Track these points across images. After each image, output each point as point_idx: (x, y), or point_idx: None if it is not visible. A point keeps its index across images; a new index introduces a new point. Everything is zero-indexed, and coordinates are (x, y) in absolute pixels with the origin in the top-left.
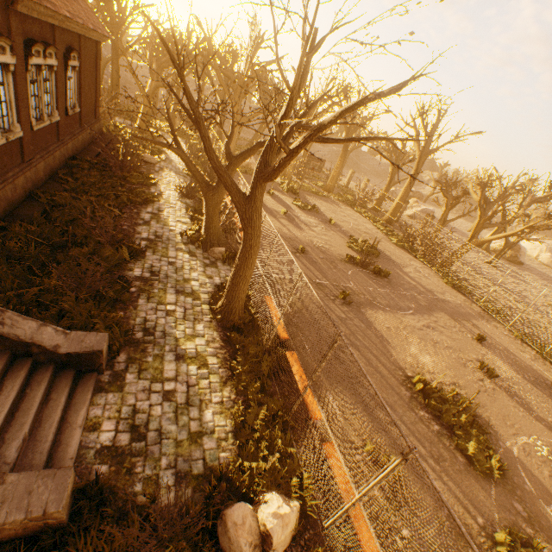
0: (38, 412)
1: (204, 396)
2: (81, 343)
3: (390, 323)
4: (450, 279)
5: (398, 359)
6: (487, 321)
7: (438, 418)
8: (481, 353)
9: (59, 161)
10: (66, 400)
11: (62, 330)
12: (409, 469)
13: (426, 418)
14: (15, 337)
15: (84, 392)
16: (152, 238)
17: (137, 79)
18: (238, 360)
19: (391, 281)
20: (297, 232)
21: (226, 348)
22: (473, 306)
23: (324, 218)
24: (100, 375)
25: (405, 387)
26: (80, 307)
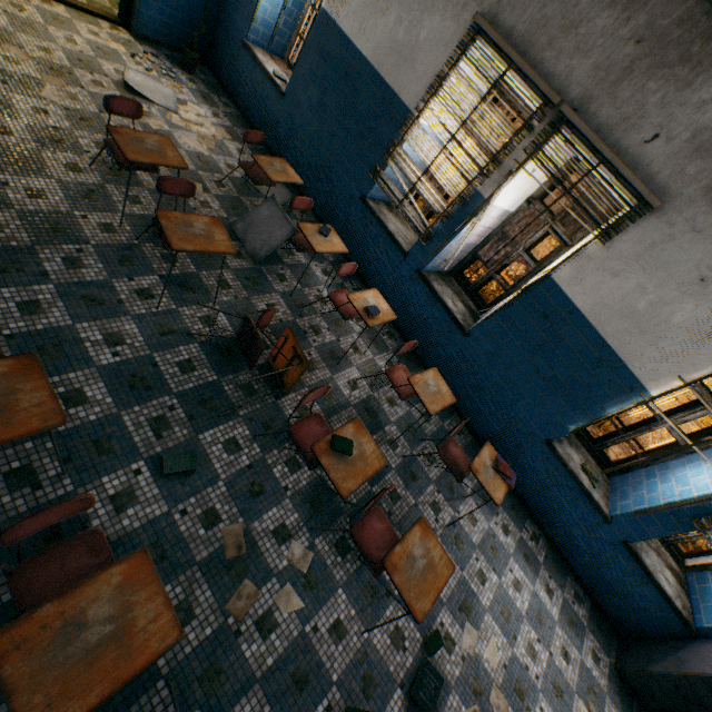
0: None
1: None
2: None
3: None
4: None
5: None
6: None
7: None
8: None
9: None
10: None
11: None
12: None
13: None
14: None
15: None
16: None
17: None
18: None
19: None
20: None
21: None
22: None
23: None
24: None
25: None
26: None
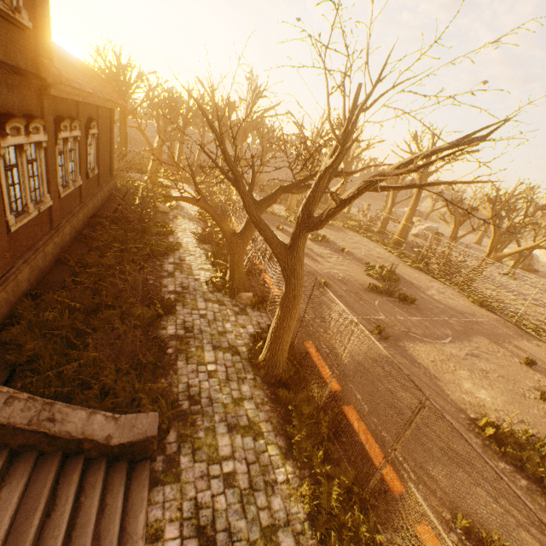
0: (95, 526)
1: (267, 475)
2: (133, 429)
3: (432, 355)
4: (476, 298)
5: (454, 398)
6: (528, 340)
7: (521, 469)
8: (536, 379)
9: (82, 222)
10: (122, 503)
11: (111, 415)
12: (513, 545)
13: (508, 471)
14: (67, 435)
15: (139, 488)
16: (179, 290)
17: (146, 137)
18: (294, 423)
19: (418, 307)
20: (315, 265)
21: (276, 409)
22: (507, 325)
23: (336, 247)
24: (153, 462)
25: (473, 433)
26: (122, 380)
